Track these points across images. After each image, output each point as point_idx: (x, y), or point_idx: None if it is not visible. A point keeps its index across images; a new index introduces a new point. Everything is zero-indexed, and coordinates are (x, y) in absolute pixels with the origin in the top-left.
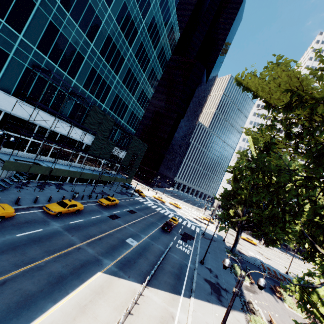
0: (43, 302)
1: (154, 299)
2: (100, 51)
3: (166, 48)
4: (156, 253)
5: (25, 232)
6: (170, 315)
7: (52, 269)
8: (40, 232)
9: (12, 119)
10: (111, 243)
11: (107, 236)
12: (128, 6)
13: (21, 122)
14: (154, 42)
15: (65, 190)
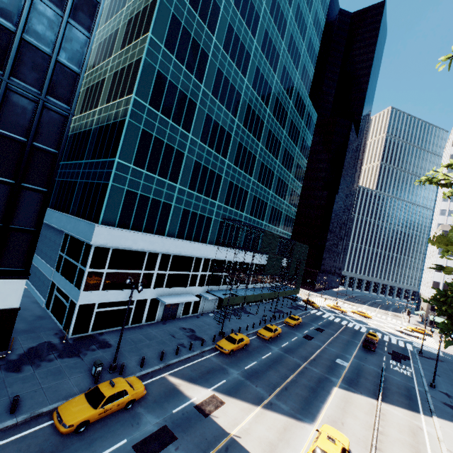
0: (316, 402)
1: (394, 412)
2: (257, 179)
3: (306, 136)
4: (372, 374)
5: (264, 355)
6: (416, 426)
7: (302, 382)
8: (271, 355)
9: (215, 262)
10: (325, 363)
11: (317, 357)
12: (271, 130)
13: (218, 262)
14: (295, 140)
15: (251, 313)
